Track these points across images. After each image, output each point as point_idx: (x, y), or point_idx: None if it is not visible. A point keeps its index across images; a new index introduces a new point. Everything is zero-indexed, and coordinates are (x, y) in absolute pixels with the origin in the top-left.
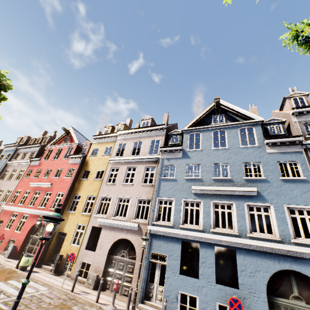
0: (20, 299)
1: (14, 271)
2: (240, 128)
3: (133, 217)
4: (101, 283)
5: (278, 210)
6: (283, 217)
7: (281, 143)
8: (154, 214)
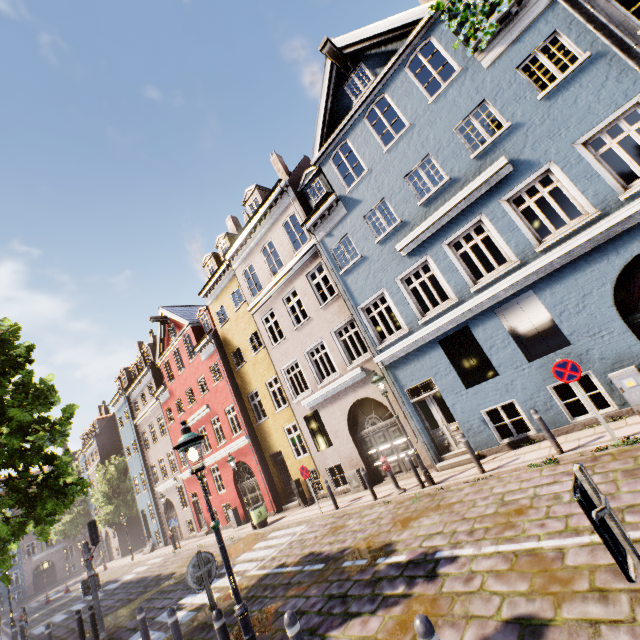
0: (222, 543)
1: (255, 534)
2: (407, 65)
3: (347, 363)
4: (364, 474)
5: (567, 164)
6: (583, 169)
7: (501, 21)
8: (371, 335)
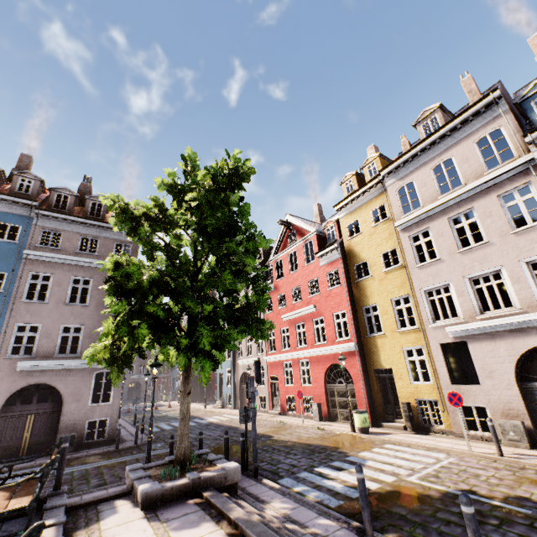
0: None
1: (356, 437)
2: None
3: None
4: None
5: None
6: None
7: None
8: None
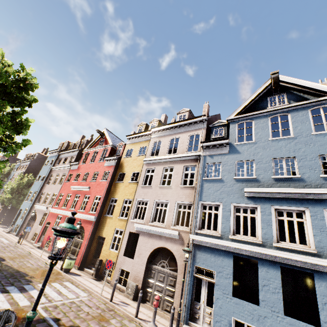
0: None
1: (59, 273)
2: (311, 109)
3: (173, 223)
4: (140, 296)
5: None
6: None
7: None
8: (197, 221)
